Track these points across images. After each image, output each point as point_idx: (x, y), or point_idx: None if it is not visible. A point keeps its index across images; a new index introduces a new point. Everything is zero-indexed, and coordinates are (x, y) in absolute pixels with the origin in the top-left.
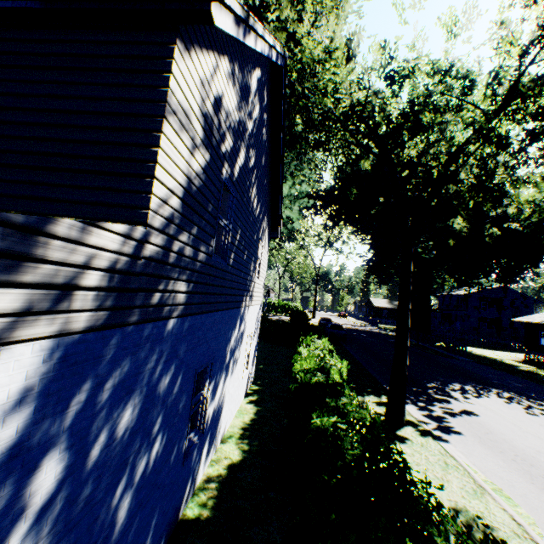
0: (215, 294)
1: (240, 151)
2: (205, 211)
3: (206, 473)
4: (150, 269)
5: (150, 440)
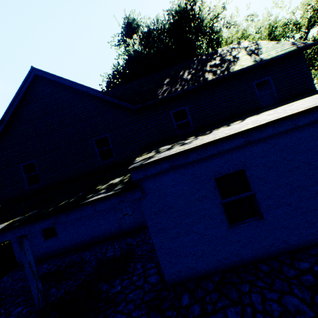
0: None
1: None
2: None
3: None
4: None
5: None
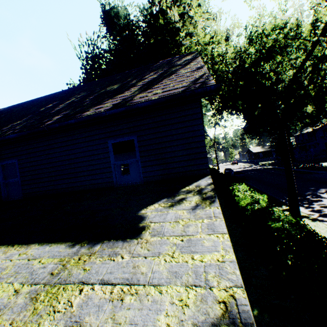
0: None
1: None
2: None
3: None
4: None
5: None
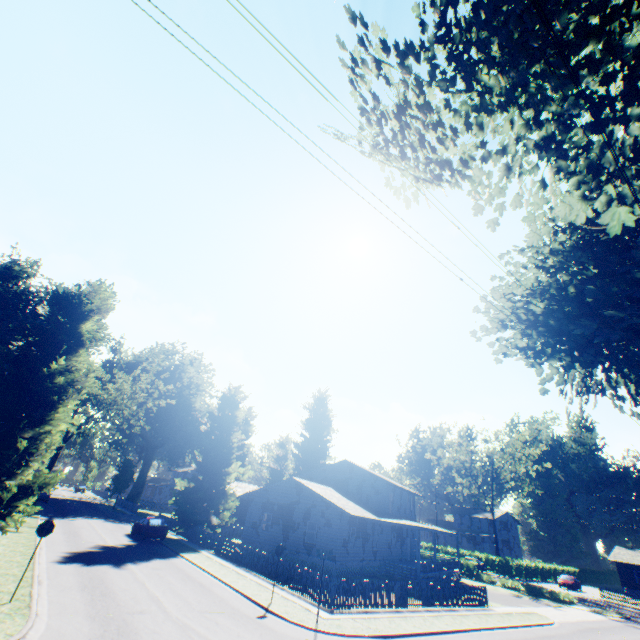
0: None
1: None
2: None
3: None
4: None
5: None
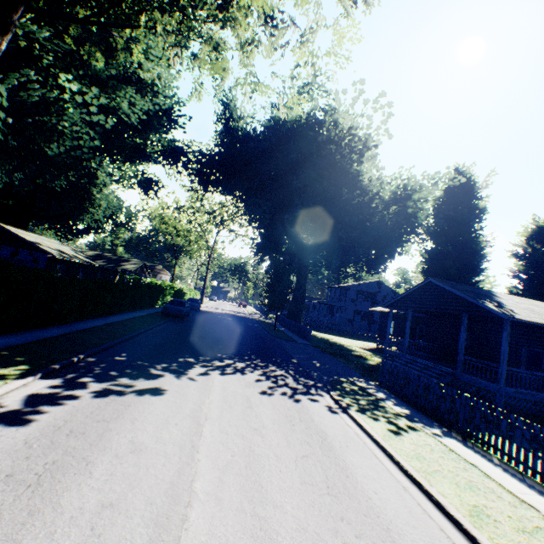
0: None
1: None
2: None
3: None
4: None
5: None
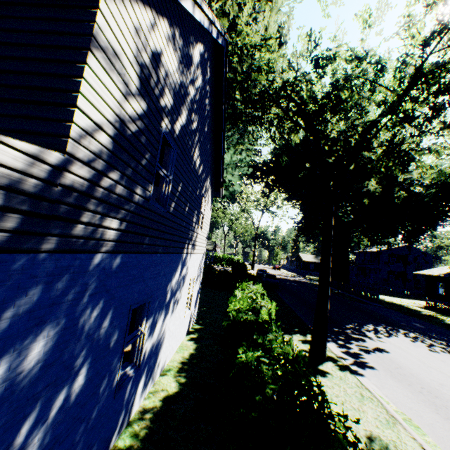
0: (153, 237)
1: (182, 112)
2: (141, 156)
3: (142, 404)
4: (69, 199)
5: (71, 374)
